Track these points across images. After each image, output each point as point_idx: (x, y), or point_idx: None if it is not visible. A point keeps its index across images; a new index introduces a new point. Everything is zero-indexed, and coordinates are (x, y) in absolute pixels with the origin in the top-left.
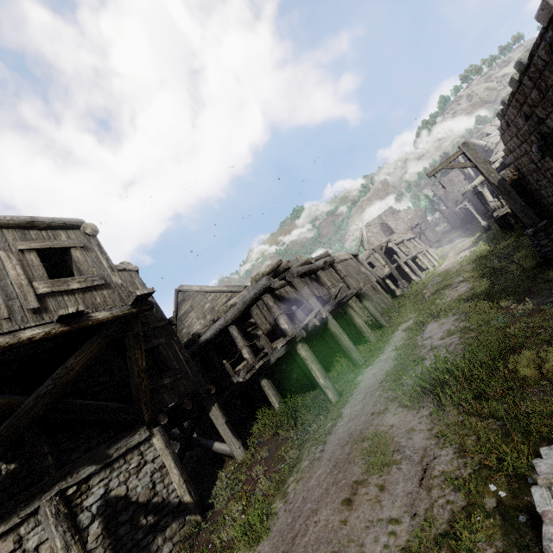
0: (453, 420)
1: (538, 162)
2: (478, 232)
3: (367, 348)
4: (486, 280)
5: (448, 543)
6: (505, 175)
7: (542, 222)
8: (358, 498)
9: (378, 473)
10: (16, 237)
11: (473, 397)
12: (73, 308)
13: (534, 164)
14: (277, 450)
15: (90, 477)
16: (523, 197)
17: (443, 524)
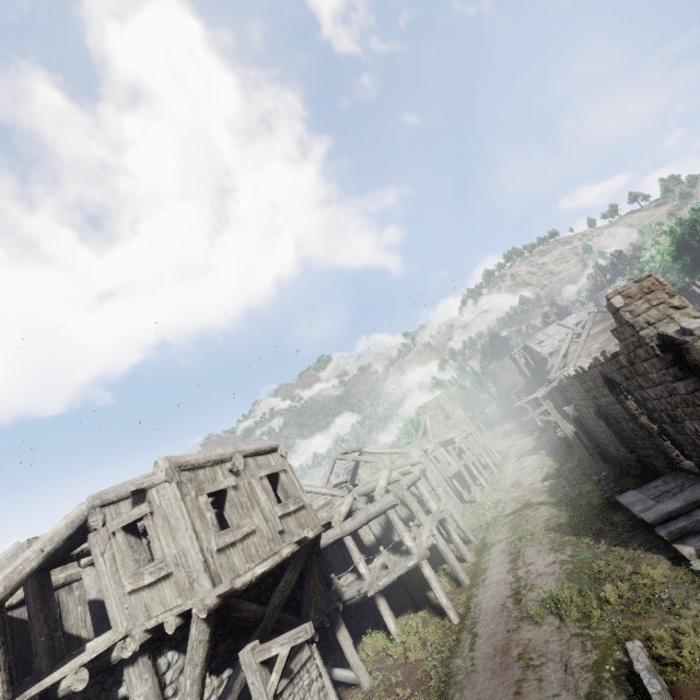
0: (575, 631)
1: (595, 419)
2: (535, 431)
3: (465, 567)
4: (565, 509)
5: (592, 696)
6: (568, 411)
7: (603, 473)
8: (526, 688)
9: (533, 671)
10: (254, 464)
11: (583, 615)
12: (306, 531)
13: (591, 415)
14: (413, 672)
15: (282, 691)
16: (583, 431)
17: (587, 688)
